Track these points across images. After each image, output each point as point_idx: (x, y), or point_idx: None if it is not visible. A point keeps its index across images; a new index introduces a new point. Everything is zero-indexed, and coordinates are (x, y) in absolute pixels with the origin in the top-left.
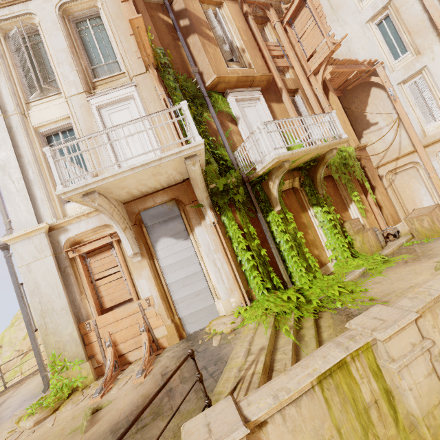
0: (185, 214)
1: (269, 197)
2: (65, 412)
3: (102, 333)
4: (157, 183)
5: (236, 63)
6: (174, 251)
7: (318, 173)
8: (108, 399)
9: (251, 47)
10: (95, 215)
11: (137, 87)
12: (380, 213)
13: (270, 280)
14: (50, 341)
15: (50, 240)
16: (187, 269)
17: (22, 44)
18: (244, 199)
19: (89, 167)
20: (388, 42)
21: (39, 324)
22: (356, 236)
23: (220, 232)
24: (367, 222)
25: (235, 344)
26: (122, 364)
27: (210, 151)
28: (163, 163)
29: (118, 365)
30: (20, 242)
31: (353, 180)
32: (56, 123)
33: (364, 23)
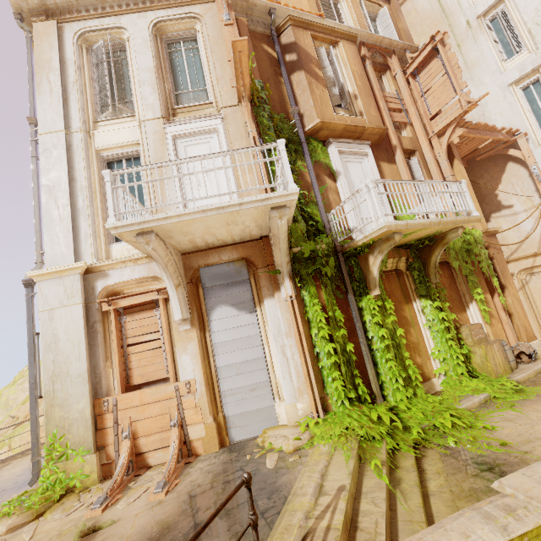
0: (256, 279)
1: (365, 276)
2: (51, 521)
3: (121, 418)
4: (228, 234)
5: (344, 110)
6: (233, 325)
7: (433, 256)
8: (111, 515)
9: (366, 94)
10: (145, 263)
11: (223, 120)
12: (510, 322)
13: (354, 388)
14: (54, 415)
15: (84, 284)
16: (245, 352)
17: (104, 58)
18: (333, 272)
19: (149, 204)
20: (536, 110)
21: (46, 389)
22: (476, 347)
23: (297, 310)
24: (491, 331)
25: (299, 471)
26: (138, 466)
27: (298, 207)
28: (243, 210)
29: (133, 467)
30: (48, 280)
31: (476, 272)
32: (122, 148)
33: (505, 86)
